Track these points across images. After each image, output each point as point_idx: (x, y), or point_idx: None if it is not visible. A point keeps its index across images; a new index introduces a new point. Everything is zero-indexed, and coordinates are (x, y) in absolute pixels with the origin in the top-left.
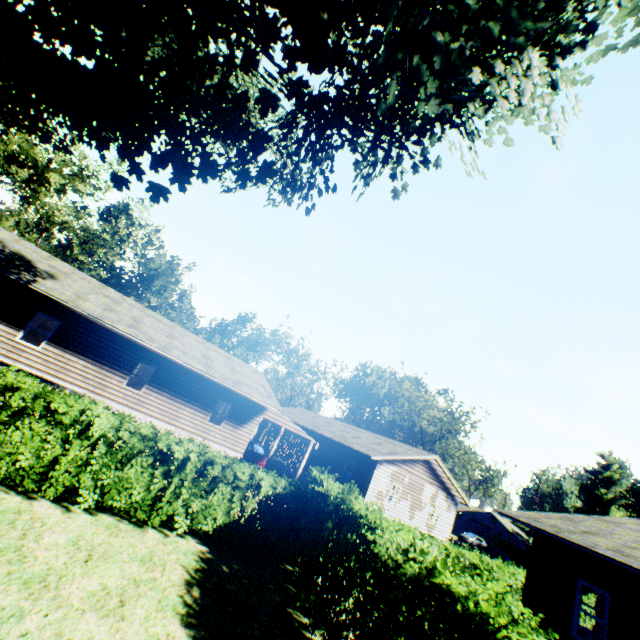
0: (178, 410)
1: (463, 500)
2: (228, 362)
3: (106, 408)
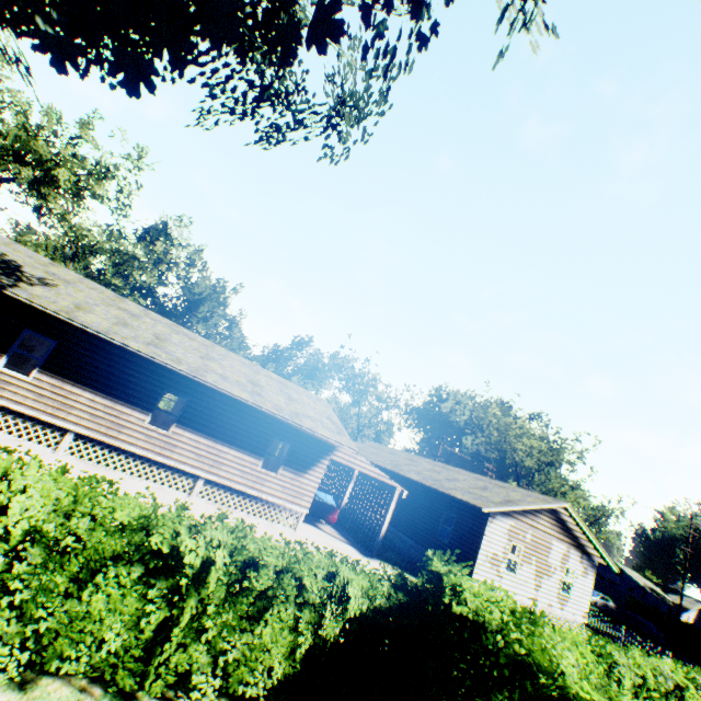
0: (220, 454)
1: (603, 560)
2: (282, 389)
3: (63, 469)
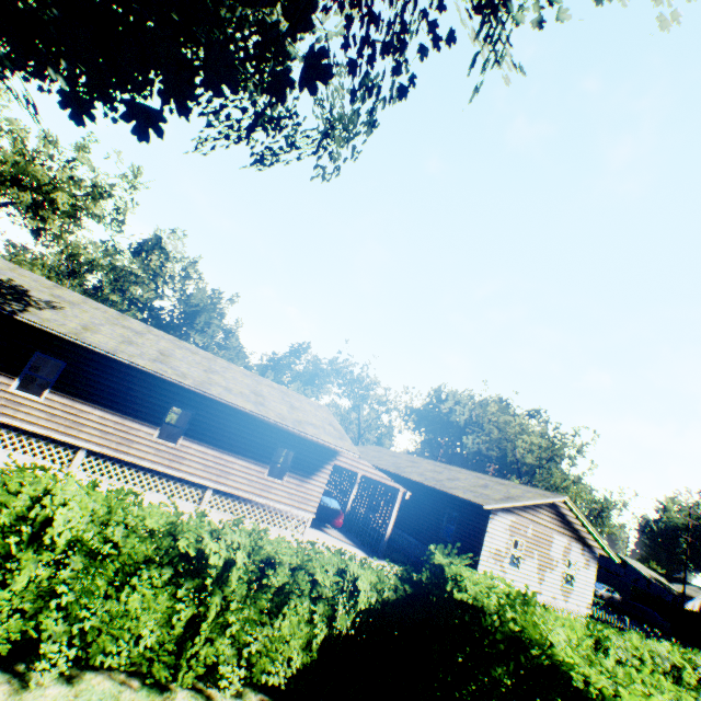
0: (227, 464)
1: (604, 552)
2: (284, 397)
3: (93, 484)
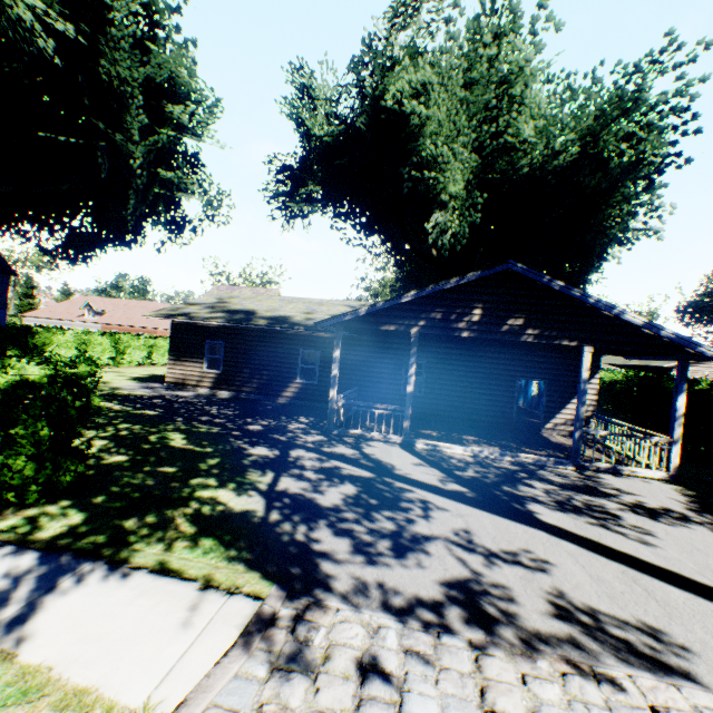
0: None
1: None
2: None
3: None
